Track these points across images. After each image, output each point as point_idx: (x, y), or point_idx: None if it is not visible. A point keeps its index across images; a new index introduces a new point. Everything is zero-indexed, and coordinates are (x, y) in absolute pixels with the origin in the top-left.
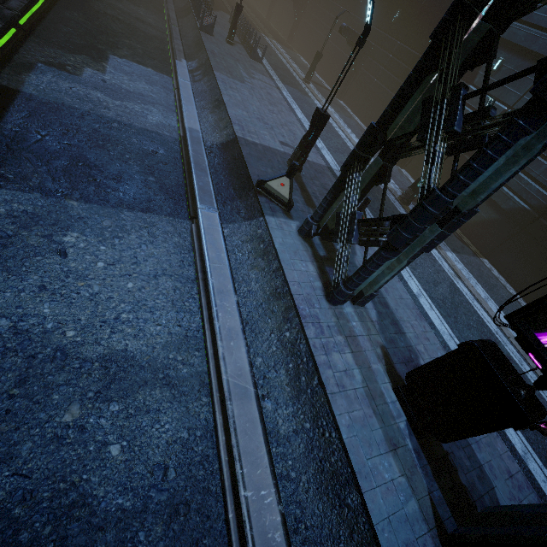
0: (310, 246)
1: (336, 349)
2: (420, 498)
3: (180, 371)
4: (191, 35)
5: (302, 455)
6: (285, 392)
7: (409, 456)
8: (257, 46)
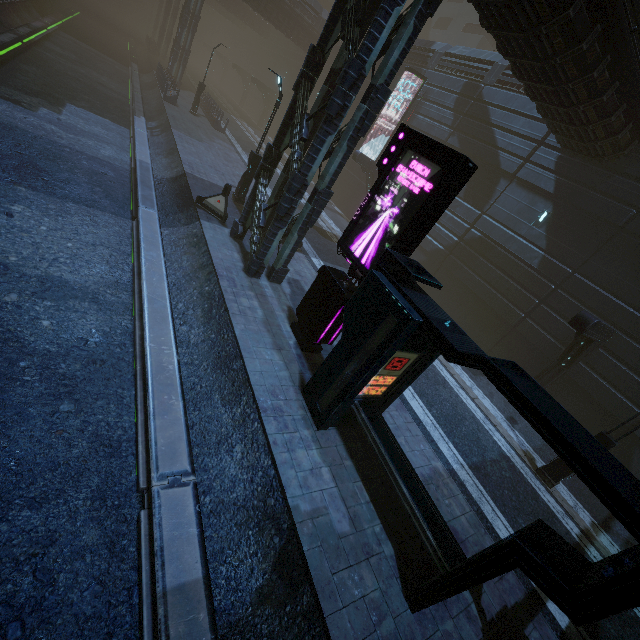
0: (240, 245)
1: (245, 296)
2: (293, 373)
3: (109, 298)
4: (154, 103)
5: (206, 352)
6: (199, 321)
7: (291, 356)
8: (221, 120)
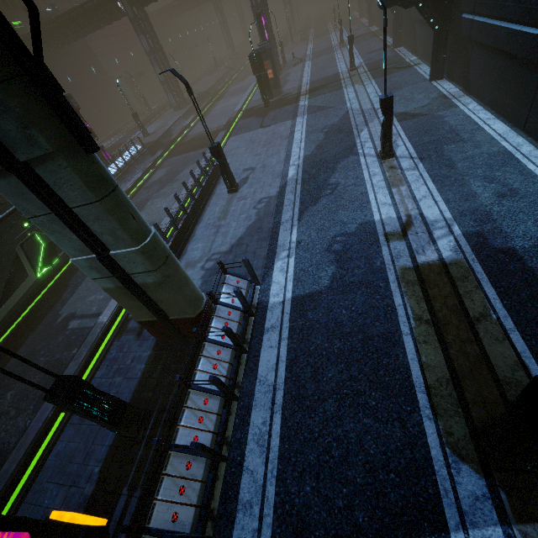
0: None
1: None
2: None
3: None
4: None
5: None
6: None
7: None
8: (306, 34)
